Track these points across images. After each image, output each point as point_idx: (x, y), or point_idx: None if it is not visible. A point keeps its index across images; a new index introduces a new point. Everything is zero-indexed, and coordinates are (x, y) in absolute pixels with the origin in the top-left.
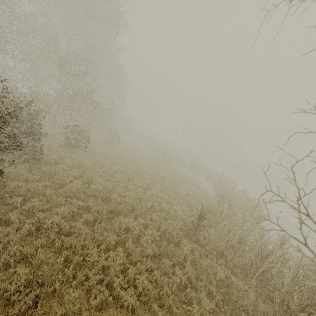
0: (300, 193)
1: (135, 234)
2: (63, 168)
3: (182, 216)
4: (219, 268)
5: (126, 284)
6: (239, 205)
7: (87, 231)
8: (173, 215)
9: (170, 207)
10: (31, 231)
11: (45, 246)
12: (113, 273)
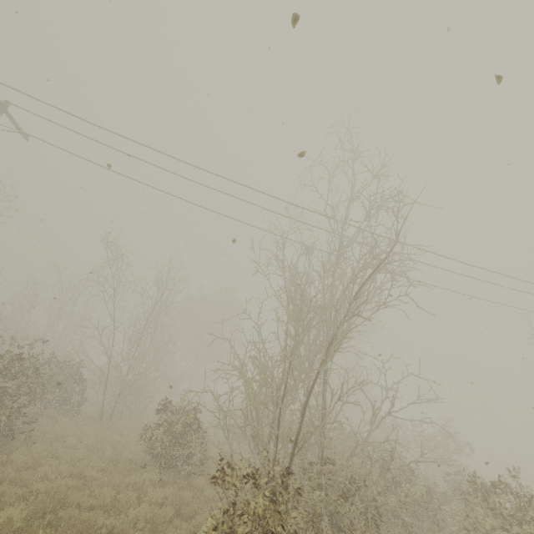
0: None
1: None
2: None
3: None
4: None
5: None
6: None
7: None
8: None
9: None
10: None
11: None
12: None
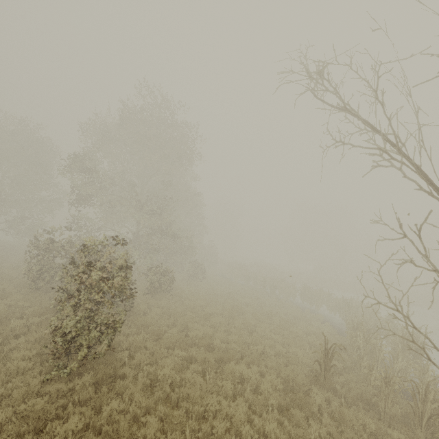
0: (388, 293)
1: (251, 384)
2: (154, 318)
3: (305, 359)
4: (367, 416)
5: (255, 438)
6: (378, 335)
7: (200, 380)
8: (292, 358)
9: (287, 350)
10: (145, 385)
11: (162, 400)
12: (239, 421)
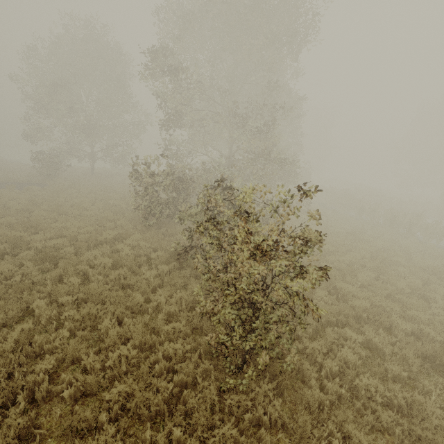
0: None
1: None
2: None
3: None
4: None
5: None
6: None
7: (435, 410)
8: None
9: None
10: (337, 394)
11: (376, 428)
12: None
